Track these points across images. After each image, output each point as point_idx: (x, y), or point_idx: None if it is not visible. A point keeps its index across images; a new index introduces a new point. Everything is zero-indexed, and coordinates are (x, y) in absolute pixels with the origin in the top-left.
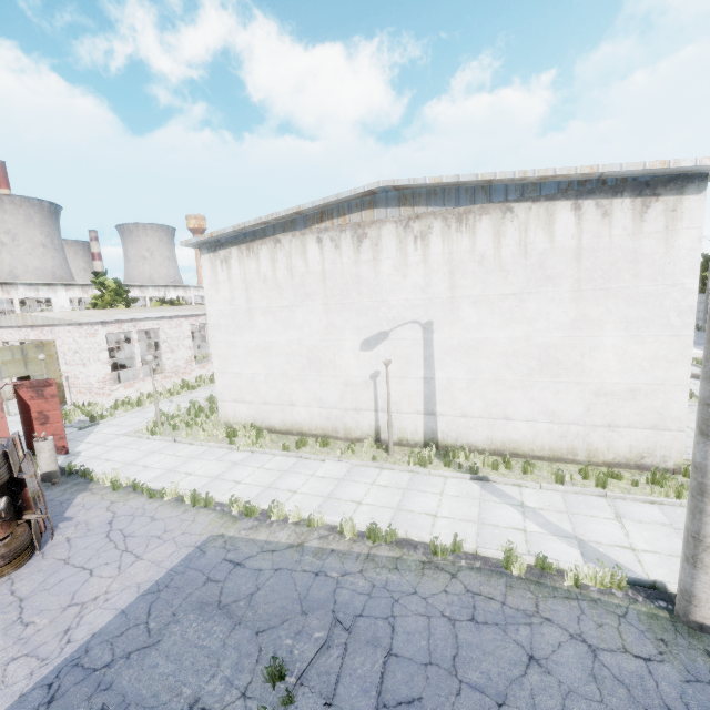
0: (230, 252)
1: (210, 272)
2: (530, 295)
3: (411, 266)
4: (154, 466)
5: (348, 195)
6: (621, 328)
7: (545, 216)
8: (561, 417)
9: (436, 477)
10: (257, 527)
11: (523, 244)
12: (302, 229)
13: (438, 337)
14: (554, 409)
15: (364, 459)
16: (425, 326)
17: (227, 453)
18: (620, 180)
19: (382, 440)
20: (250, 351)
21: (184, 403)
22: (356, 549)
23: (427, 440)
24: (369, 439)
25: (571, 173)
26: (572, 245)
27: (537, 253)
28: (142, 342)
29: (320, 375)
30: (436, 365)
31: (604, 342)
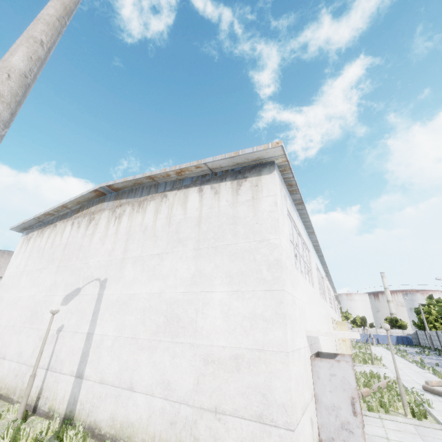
0: (34, 234)
1: (19, 247)
2: (168, 254)
3: (108, 237)
4: None
5: (86, 193)
6: (226, 283)
7: (183, 198)
8: (175, 391)
9: None
10: None
11: (169, 217)
12: (68, 217)
13: (107, 293)
14: (169, 379)
15: None
16: (102, 283)
17: None
18: (224, 171)
19: (37, 408)
20: (7, 304)
21: None
22: None
23: (67, 413)
24: None
25: (188, 166)
26: (196, 215)
27: (176, 222)
28: None
29: (31, 327)
30: (98, 320)
31: (213, 297)
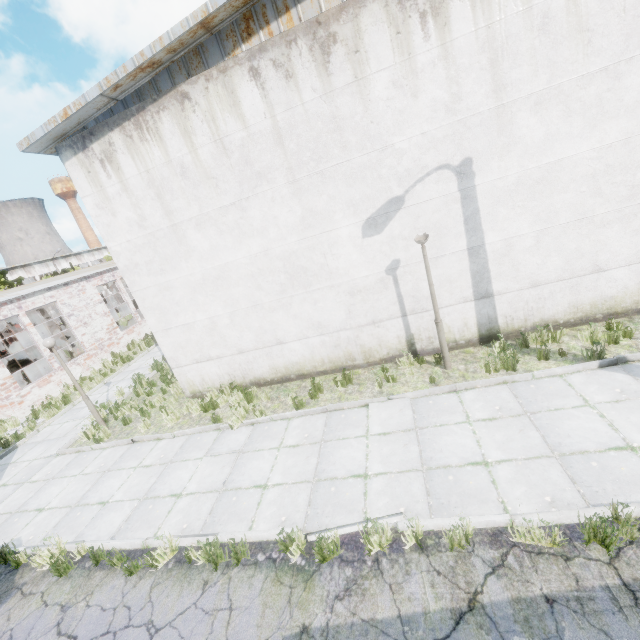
0: (109, 142)
1: (89, 186)
2: (632, 63)
3: (422, 73)
4: (116, 498)
5: None
6: None
7: None
8: None
9: (547, 380)
10: (358, 583)
11: None
12: (219, 60)
13: (483, 181)
14: None
15: (418, 386)
16: (460, 169)
17: (218, 437)
18: None
19: (418, 352)
20: (195, 288)
21: (125, 381)
22: (590, 579)
23: (483, 333)
24: (404, 356)
25: None
26: None
27: None
28: (39, 324)
29: (310, 291)
30: (484, 225)
31: None
